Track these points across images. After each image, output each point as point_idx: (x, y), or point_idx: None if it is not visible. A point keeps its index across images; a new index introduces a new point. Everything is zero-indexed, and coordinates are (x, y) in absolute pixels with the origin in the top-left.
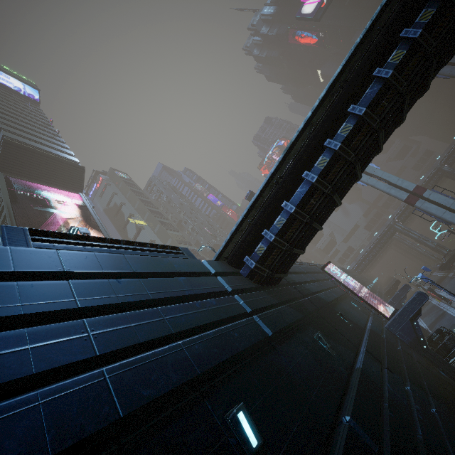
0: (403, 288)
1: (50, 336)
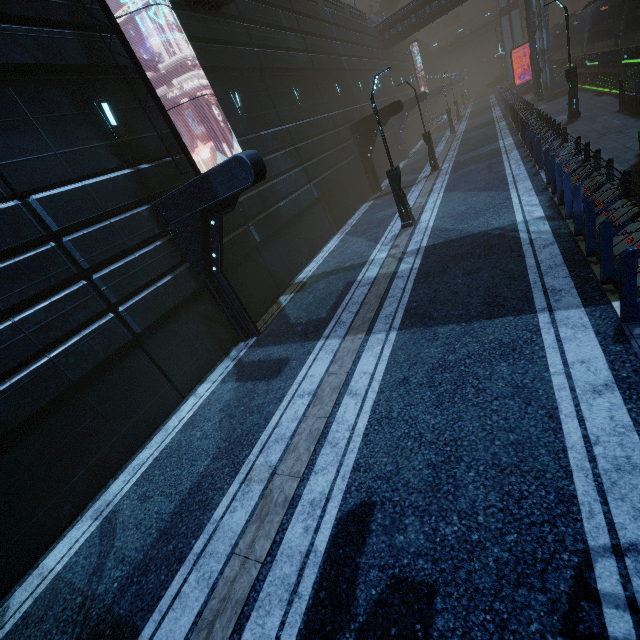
0: (446, 86)
1: (365, 51)
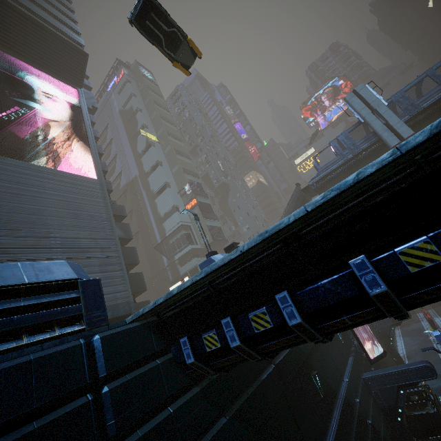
0: None
1: None
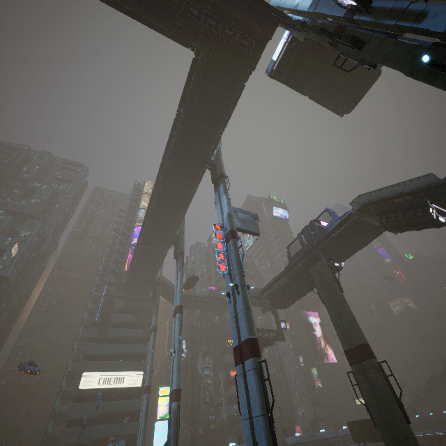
0: None
1: None
